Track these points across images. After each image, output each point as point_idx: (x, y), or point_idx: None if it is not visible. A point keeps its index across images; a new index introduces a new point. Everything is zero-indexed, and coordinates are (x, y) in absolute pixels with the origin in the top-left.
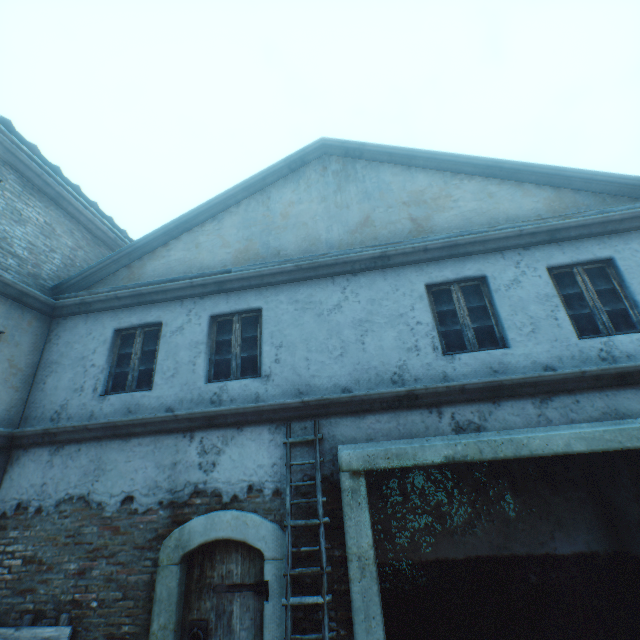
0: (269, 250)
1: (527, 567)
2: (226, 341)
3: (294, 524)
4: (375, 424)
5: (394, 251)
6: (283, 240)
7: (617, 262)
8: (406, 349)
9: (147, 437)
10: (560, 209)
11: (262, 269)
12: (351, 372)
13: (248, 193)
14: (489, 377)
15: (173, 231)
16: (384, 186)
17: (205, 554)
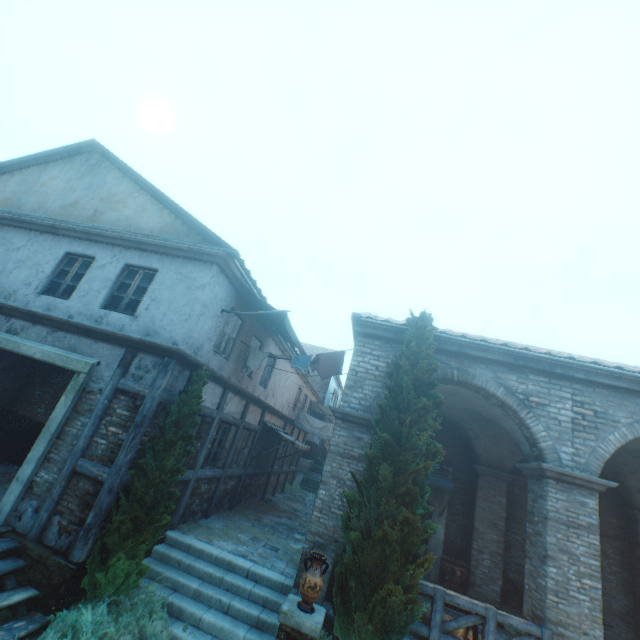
0: (19, 204)
1: None
2: None
3: None
4: None
5: (60, 226)
6: (30, 200)
7: (158, 273)
8: (26, 283)
9: None
10: (166, 232)
11: None
12: None
13: (38, 163)
14: (45, 311)
15: None
16: (103, 184)
17: None
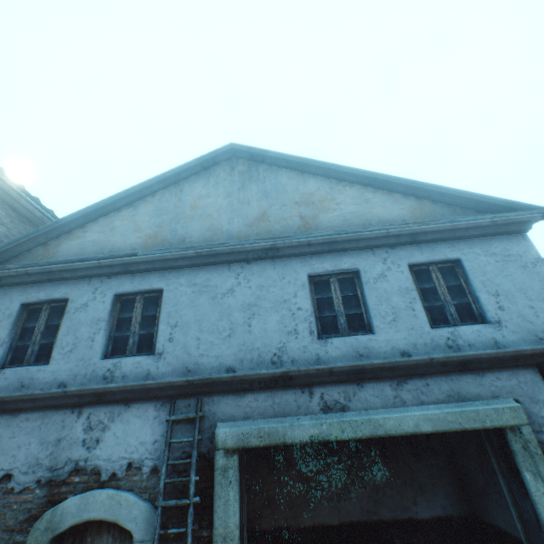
0: (176, 237)
1: (392, 531)
2: (127, 318)
3: (165, 504)
4: (253, 402)
5: (283, 244)
6: (189, 228)
7: (463, 263)
8: (287, 332)
9: (36, 412)
10: (421, 216)
11: (166, 254)
12: (236, 352)
13: (163, 185)
14: (355, 360)
15: (91, 215)
16: (281, 187)
17: (76, 536)
